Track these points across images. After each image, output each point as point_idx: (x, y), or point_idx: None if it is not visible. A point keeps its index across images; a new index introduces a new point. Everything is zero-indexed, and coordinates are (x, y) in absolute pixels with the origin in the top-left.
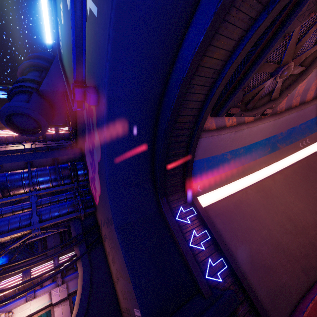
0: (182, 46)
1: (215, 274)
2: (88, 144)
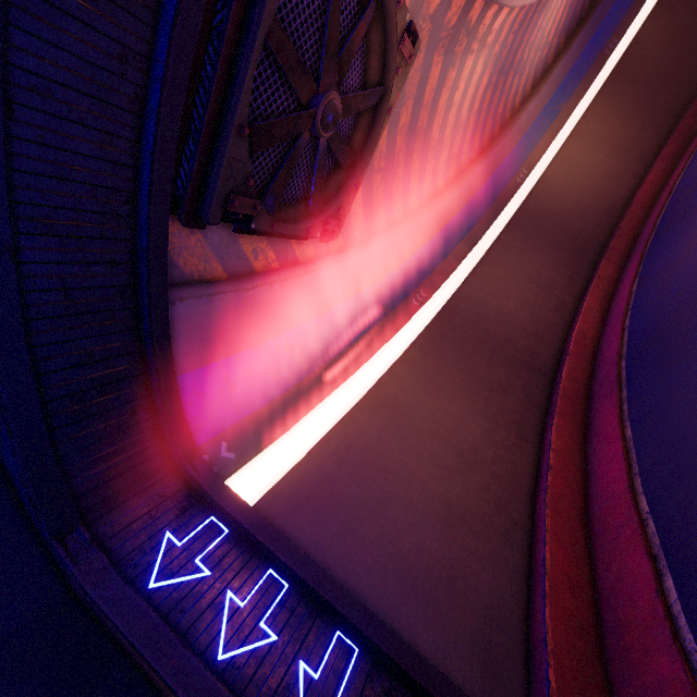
0: None
1: None
2: None
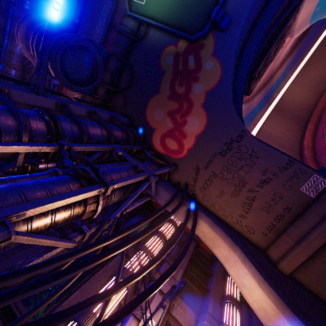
0: (263, 10)
1: None
2: (171, 91)
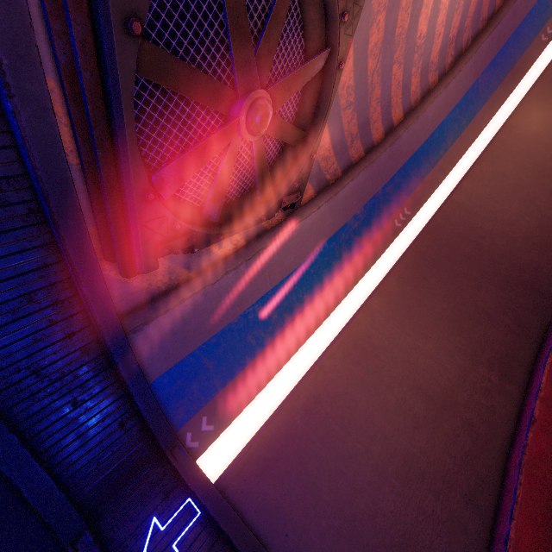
0: None
1: None
2: None
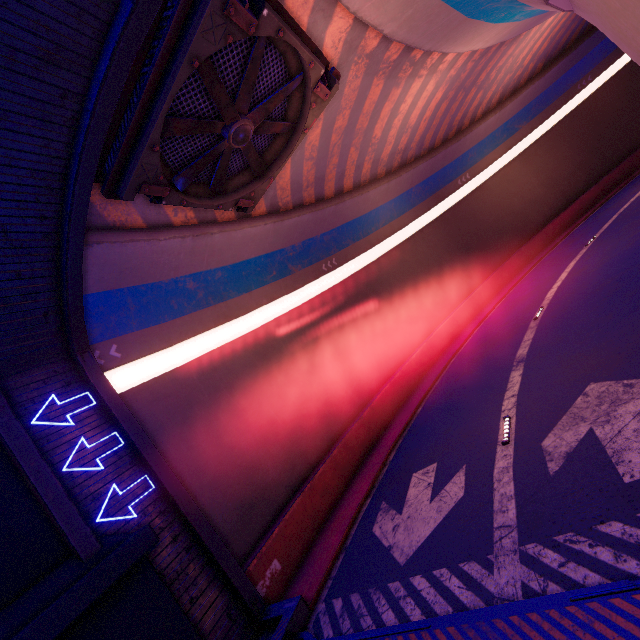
0: None
1: (123, 509)
2: None
